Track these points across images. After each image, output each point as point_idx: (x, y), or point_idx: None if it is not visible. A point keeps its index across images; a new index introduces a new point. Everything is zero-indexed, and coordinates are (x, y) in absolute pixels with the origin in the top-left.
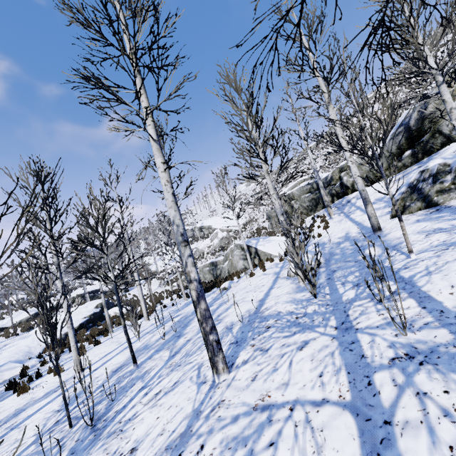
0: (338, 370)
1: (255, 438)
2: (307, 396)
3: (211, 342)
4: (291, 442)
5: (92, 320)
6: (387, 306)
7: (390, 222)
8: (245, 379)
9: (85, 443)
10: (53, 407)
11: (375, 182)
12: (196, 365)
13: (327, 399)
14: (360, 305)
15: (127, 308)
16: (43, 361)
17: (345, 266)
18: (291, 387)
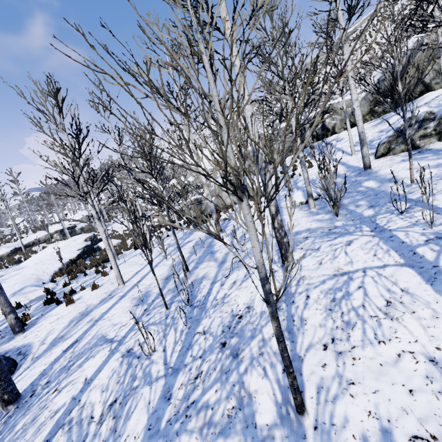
0: (387, 251)
1: (346, 287)
2: (371, 265)
3: (285, 243)
4: (374, 284)
5: (86, 252)
6: (408, 216)
7: (375, 162)
8: (312, 265)
9: (195, 313)
10: (125, 305)
11: (355, 125)
12: (255, 265)
13: (387, 264)
14: (384, 217)
15: (116, 241)
16: (65, 283)
17: (349, 195)
18: (356, 263)
